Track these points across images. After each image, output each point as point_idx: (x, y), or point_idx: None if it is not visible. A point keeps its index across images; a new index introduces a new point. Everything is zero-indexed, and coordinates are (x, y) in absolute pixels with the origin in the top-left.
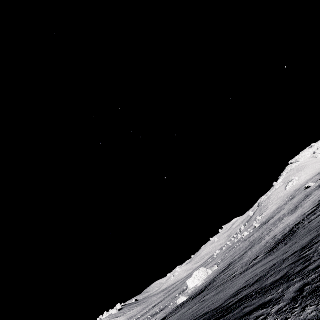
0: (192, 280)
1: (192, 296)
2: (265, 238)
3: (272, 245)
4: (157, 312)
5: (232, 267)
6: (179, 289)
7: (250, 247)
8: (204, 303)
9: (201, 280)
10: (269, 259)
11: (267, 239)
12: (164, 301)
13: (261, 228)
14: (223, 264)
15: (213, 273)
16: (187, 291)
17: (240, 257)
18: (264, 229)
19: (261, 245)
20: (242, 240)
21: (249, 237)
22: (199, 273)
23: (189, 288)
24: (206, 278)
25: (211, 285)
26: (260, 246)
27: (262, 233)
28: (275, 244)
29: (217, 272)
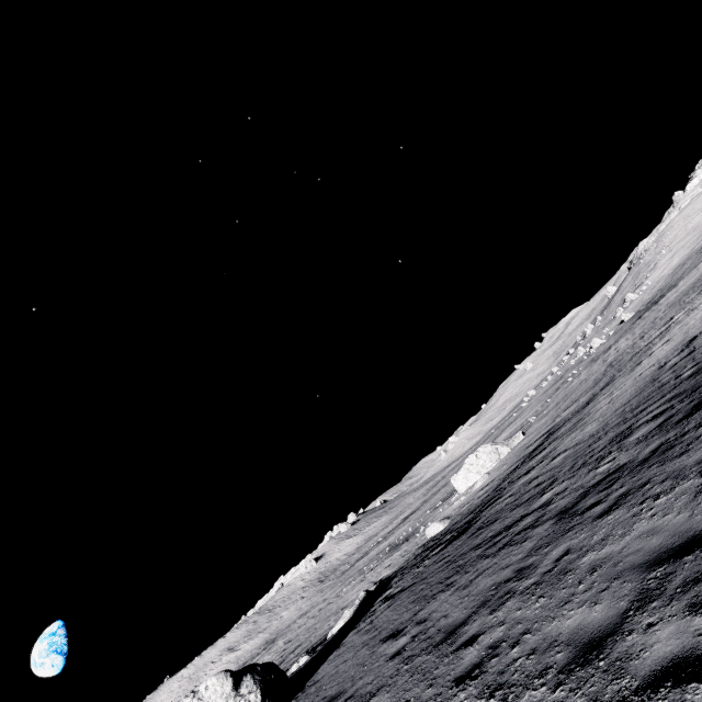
0: (462, 475)
1: (451, 529)
2: (652, 350)
3: (686, 380)
4: (399, 543)
5: (550, 449)
6: (448, 484)
7: (605, 382)
8: (405, 665)
9: (482, 476)
10: (694, 503)
11: (659, 355)
12: (419, 513)
13: (639, 322)
14: (536, 430)
15: (511, 456)
16: (455, 500)
17: (577, 415)
18: (649, 322)
19: (641, 377)
20: (586, 361)
21: (604, 351)
22: (478, 458)
23: (458, 492)
24: (494, 469)
25: (488, 510)
26: (636, 379)
27: (641, 335)
28: (699, 379)
29: (519, 454)
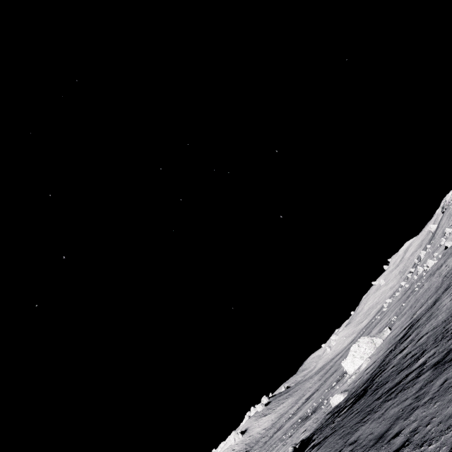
0: (350, 360)
1: (351, 396)
2: None
3: None
4: (308, 415)
5: (414, 334)
6: (337, 370)
7: (444, 288)
8: None
9: (365, 359)
10: None
11: None
12: (319, 392)
13: None
14: (399, 325)
15: (384, 344)
16: (347, 379)
17: (429, 311)
18: None
19: None
20: (426, 275)
21: (438, 268)
22: (360, 347)
23: (348, 373)
24: (373, 354)
25: (378, 378)
26: None
27: None
28: None
29: (390, 342)
